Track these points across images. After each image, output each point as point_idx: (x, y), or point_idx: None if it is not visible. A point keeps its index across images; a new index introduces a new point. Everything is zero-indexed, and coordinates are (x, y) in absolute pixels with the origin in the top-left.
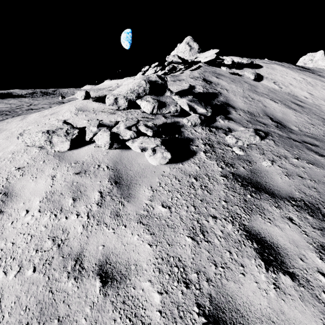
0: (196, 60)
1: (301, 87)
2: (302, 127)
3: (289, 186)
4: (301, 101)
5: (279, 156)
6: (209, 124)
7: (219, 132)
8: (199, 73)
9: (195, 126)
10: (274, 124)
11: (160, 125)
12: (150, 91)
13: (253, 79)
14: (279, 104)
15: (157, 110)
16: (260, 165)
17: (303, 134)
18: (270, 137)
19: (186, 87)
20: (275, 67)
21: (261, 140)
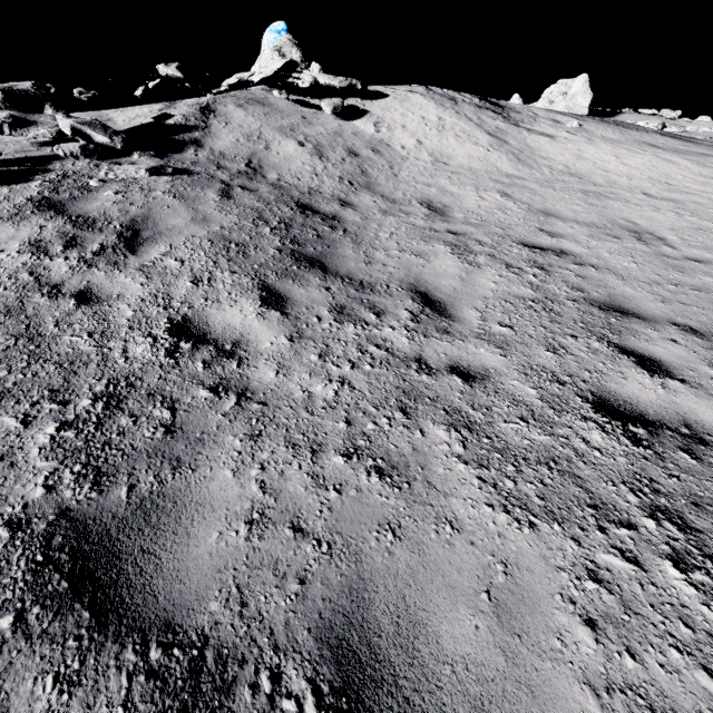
0: (251, 79)
1: (417, 131)
2: (289, 177)
3: (98, 209)
4: (378, 151)
5: (145, 189)
6: (111, 159)
7: (108, 166)
8: (211, 98)
9: (79, 158)
10: (242, 170)
11: (29, 157)
12: (7, 104)
13: (343, 118)
14: (302, 148)
15: (10, 131)
16: (99, 194)
17: (270, 183)
18: (183, 177)
19: (162, 117)
20: (412, 98)
21: (153, 176)
